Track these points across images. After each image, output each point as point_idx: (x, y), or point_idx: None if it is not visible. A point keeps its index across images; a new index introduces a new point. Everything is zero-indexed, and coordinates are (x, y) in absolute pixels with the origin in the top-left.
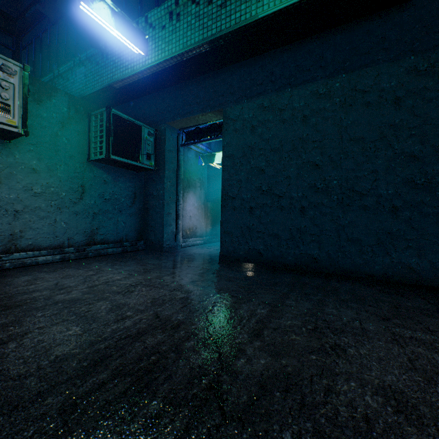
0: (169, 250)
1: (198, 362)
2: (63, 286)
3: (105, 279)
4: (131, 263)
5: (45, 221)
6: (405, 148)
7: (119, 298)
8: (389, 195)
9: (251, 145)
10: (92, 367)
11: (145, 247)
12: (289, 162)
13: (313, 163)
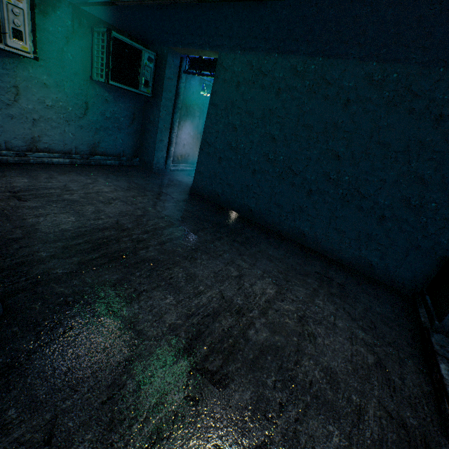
0: (158, 171)
1: (124, 247)
2: (69, 188)
3: (98, 189)
4: (121, 179)
5: (57, 130)
6: (335, 147)
7: (101, 206)
8: (311, 180)
9: (233, 101)
10: (77, 237)
11: (139, 164)
12: (256, 128)
13: (272, 136)
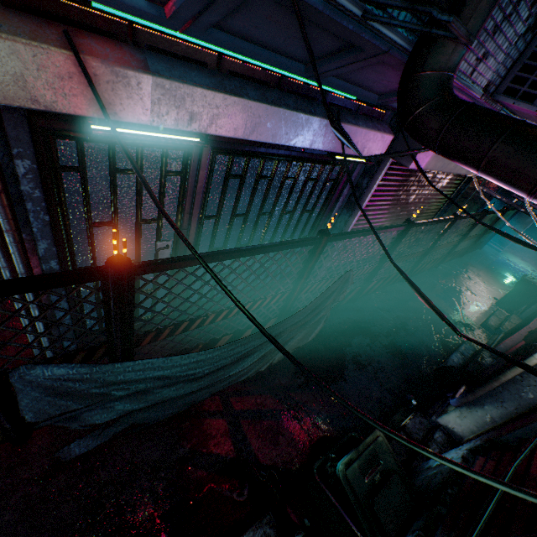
0: None
1: None
2: None
3: None
4: None
5: None
6: None
7: None
8: None
9: None
10: None
11: None
12: None
13: None
